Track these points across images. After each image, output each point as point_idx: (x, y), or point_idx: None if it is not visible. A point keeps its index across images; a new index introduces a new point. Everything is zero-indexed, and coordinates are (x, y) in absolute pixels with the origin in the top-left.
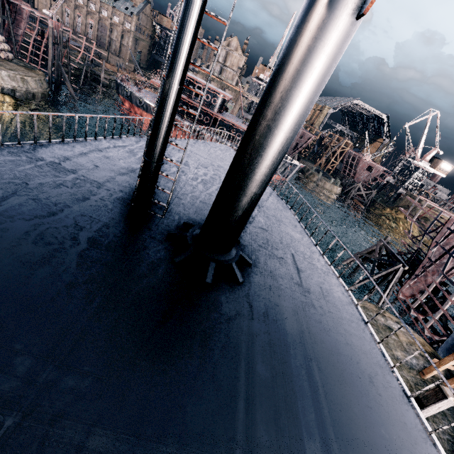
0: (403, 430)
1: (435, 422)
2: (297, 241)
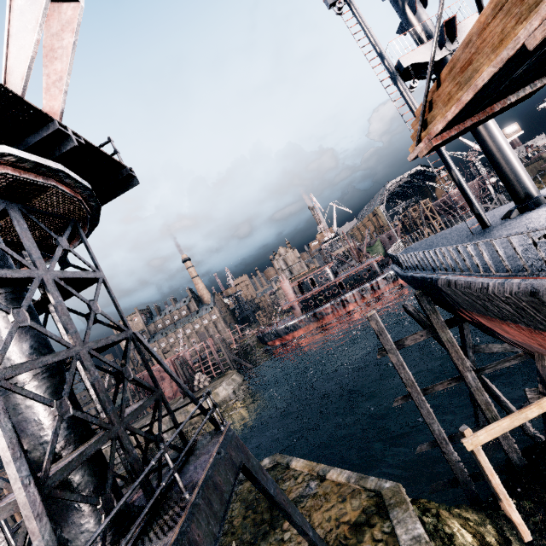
0: None
1: None
2: (545, 190)
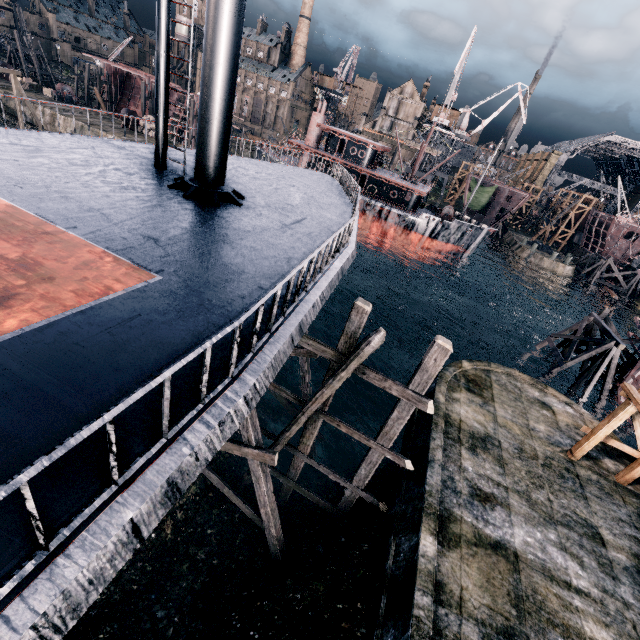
0: (286, 272)
1: (554, 494)
2: (327, 218)
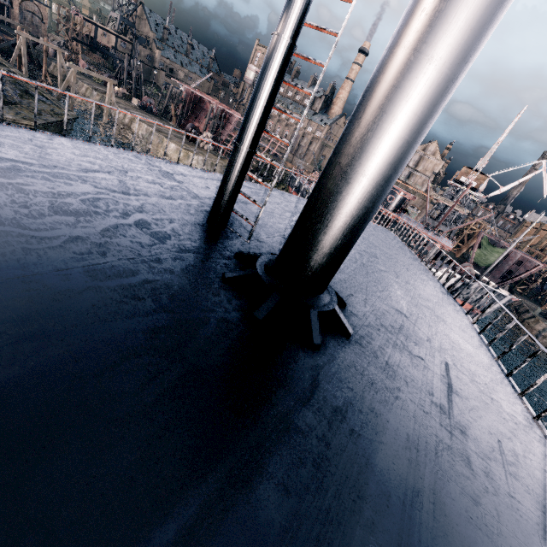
0: None
1: None
2: (465, 353)
